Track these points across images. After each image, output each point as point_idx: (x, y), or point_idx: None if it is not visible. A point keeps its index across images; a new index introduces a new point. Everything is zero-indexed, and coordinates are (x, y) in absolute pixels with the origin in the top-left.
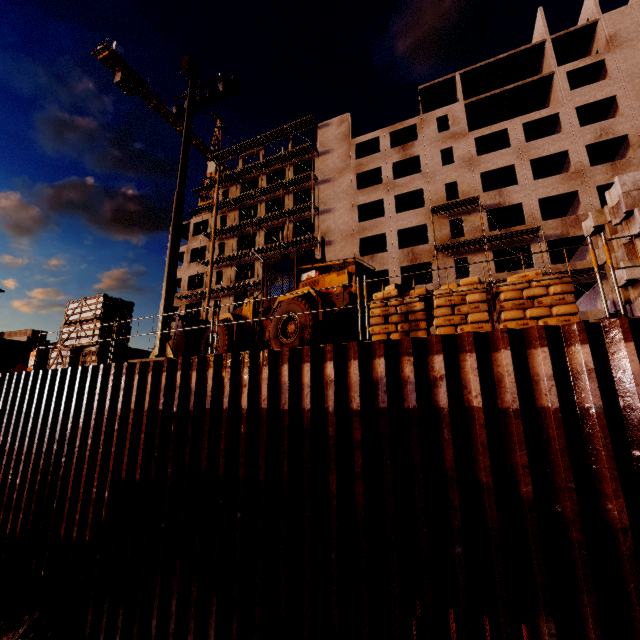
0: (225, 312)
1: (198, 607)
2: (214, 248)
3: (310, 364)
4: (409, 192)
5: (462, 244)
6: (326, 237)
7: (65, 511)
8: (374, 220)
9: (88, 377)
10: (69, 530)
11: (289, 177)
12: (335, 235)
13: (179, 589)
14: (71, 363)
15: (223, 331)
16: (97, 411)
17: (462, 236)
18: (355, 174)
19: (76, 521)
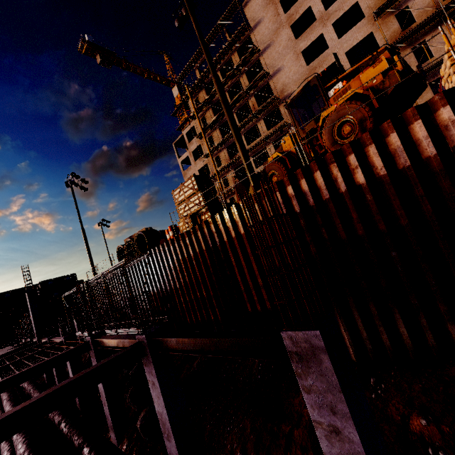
0: (232, 182)
1: (381, 319)
2: (207, 143)
3: (420, 120)
4: (344, 13)
5: (417, 29)
6: (284, 93)
7: (245, 298)
8: (320, 56)
9: (219, 221)
10: (253, 307)
11: (236, 62)
12: (291, 87)
13: (359, 313)
14: (194, 224)
15: (278, 166)
16: (236, 237)
17: (407, 27)
18: (289, 27)
19: (256, 301)
